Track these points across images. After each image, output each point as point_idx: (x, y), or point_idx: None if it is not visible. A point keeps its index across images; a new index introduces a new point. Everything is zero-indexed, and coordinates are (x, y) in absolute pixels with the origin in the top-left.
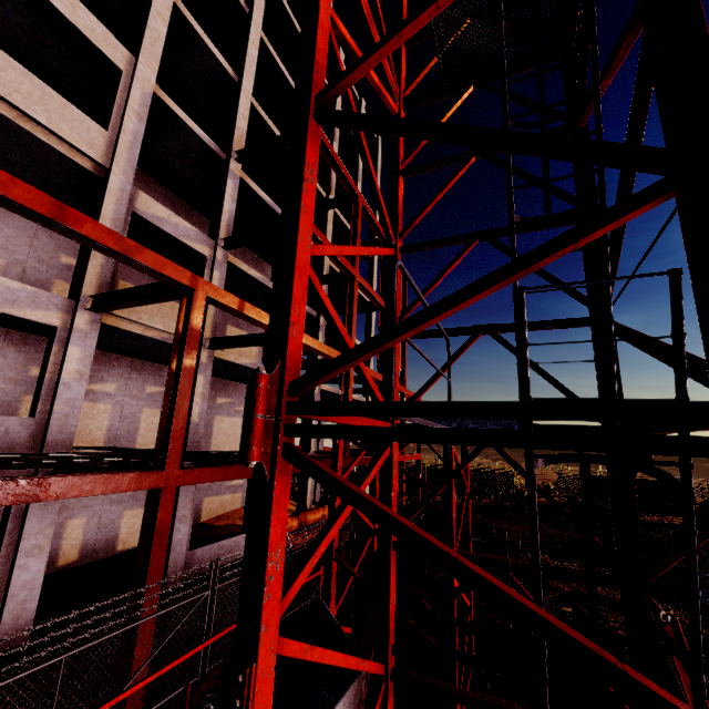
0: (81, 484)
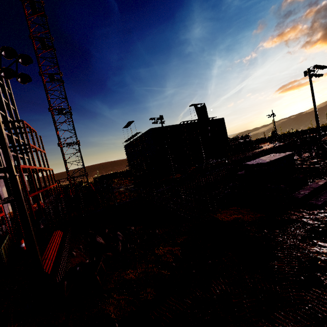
0: (34, 194)
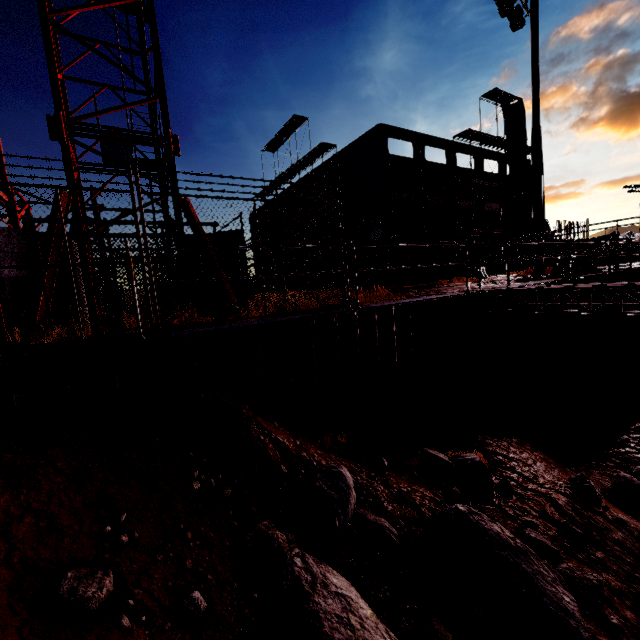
0: None
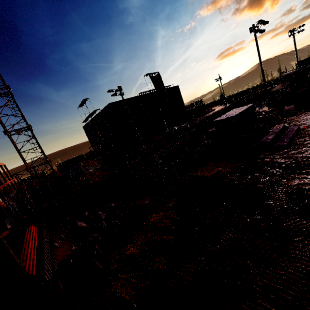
0: None
